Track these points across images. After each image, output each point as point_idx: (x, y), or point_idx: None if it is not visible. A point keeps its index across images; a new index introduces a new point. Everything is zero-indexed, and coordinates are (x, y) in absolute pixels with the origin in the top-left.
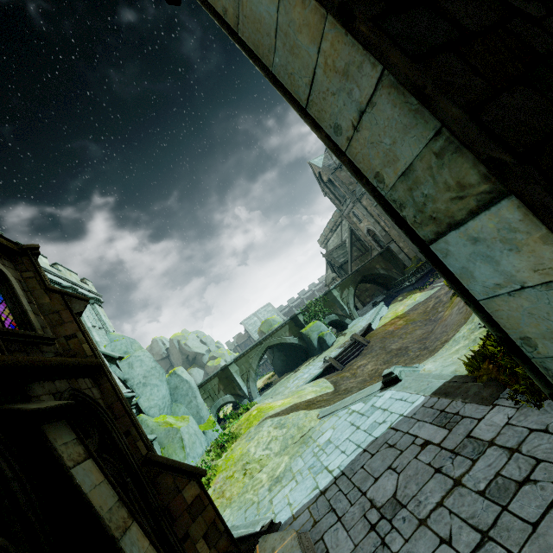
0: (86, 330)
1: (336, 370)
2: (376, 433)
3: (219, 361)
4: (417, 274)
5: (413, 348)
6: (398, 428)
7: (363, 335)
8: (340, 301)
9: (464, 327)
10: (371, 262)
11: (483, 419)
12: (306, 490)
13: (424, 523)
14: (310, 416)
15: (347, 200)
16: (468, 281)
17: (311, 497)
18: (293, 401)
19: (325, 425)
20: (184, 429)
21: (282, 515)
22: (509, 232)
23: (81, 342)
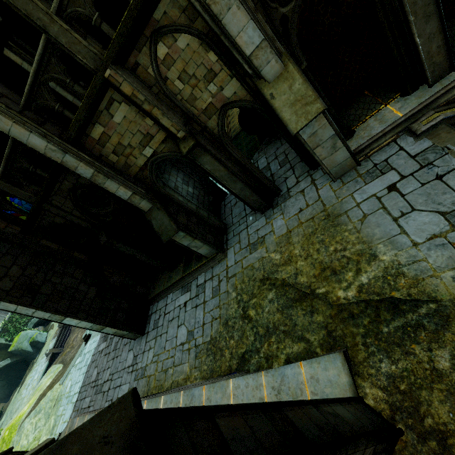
0: None
1: (59, 353)
2: (88, 362)
3: None
4: None
5: None
6: (95, 353)
7: None
8: None
9: None
10: None
11: None
12: (70, 409)
13: (104, 370)
14: (55, 388)
15: None
16: (72, 324)
17: (73, 408)
18: (37, 396)
19: (66, 383)
20: None
21: (64, 427)
22: (71, 319)
23: None
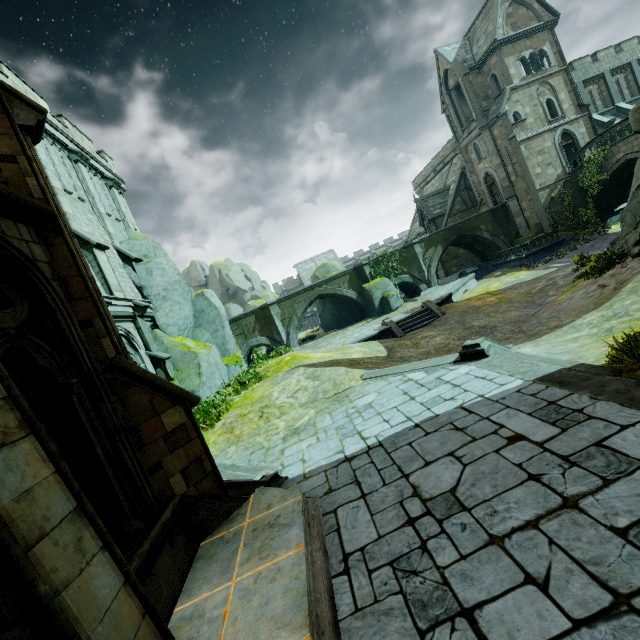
0: (38, 160)
1: (394, 336)
2: (438, 409)
3: (261, 302)
4: (531, 248)
5: (503, 329)
6: (474, 410)
7: (439, 305)
8: (421, 260)
9: (593, 314)
10: (476, 219)
11: (632, 427)
12: (327, 451)
13: (499, 543)
14: (352, 374)
15: (473, 123)
16: None
17: (332, 460)
18: (335, 356)
19: (368, 387)
20: (203, 356)
21: (292, 470)
22: None
23: (24, 173)
